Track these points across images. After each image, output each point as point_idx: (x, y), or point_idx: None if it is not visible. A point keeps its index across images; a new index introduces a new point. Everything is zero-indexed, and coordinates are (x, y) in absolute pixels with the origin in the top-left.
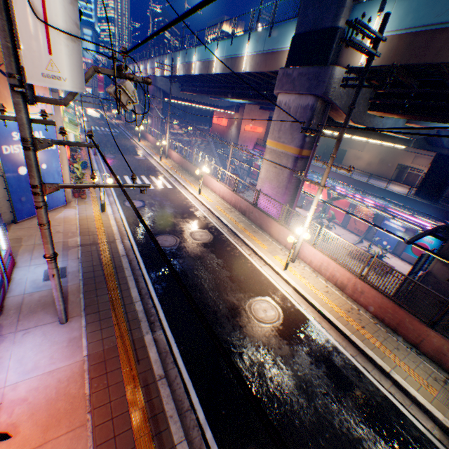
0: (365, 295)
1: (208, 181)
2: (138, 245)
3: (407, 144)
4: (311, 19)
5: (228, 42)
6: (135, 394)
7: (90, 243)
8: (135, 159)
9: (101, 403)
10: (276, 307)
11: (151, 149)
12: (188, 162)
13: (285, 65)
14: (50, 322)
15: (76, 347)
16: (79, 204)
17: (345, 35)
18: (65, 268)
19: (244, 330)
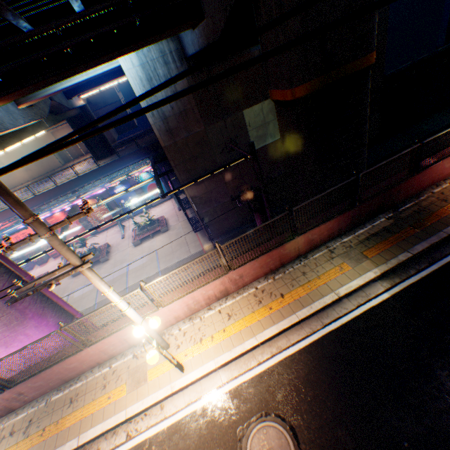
0: (245, 274)
1: None
2: None
3: (45, 126)
4: None
5: None
6: None
7: None
8: None
9: None
10: (260, 419)
11: None
12: None
13: None
14: None
15: None
16: None
17: None
18: None
19: None
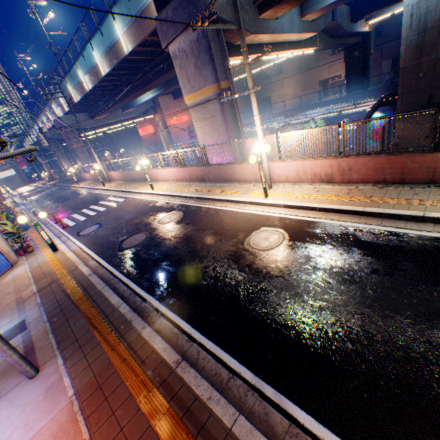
0: (354, 169)
1: (155, 175)
2: (106, 259)
3: (315, 45)
4: None
5: (99, 36)
6: (151, 401)
7: (49, 284)
8: (79, 199)
9: (109, 439)
10: (276, 230)
11: (92, 184)
12: (129, 171)
13: (157, 13)
14: (15, 385)
15: (57, 393)
16: (28, 259)
17: None
18: (24, 321)
19: (254, 266)
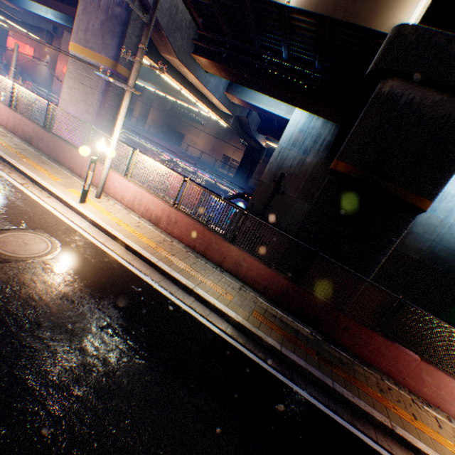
0: (179, 224)
1: None
2: None
3: (228, 123)
4: None
5: None
6: None
7: None
8: None
9: None
10: (53, 240)
11: None
12: None
13: None
14: None
15: None
16: None
17: None
18: None
19: None
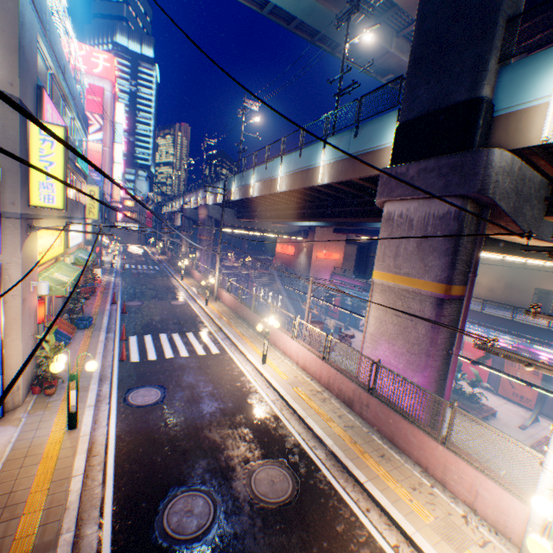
0: None
1: (276, 336)
2: (115, 545)
3: None
4: (427, 99)
5: (295, 154)
6: None
7: None
8: (169, 305)
9: None
10: None
11: (195, 288)
12: (245, 306)
13: (391, 163)
14: None
15: None
16: (32, 410)
17: (494, 107)
18: None
19: None
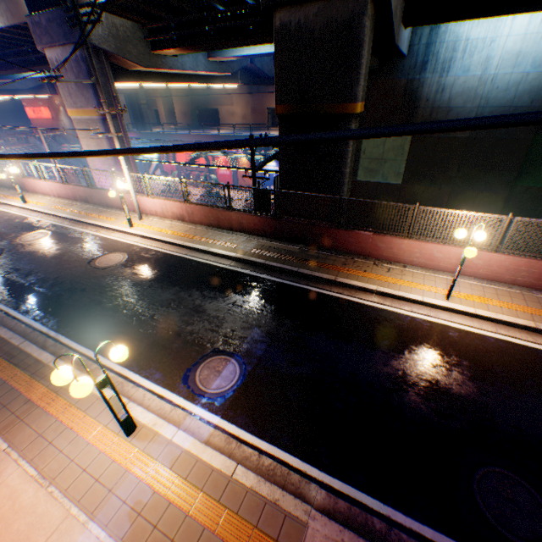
0: (195, 214)
1: (33, 186)
2: None
3: (236, 82)
4: None
5: None
6: None
7: None
8: None
9: None
10: (123, 254)
11: None
12: None
13: (30, 12)
14: None
15: None
16: None
17: None
18: None
19: (88, 277)
